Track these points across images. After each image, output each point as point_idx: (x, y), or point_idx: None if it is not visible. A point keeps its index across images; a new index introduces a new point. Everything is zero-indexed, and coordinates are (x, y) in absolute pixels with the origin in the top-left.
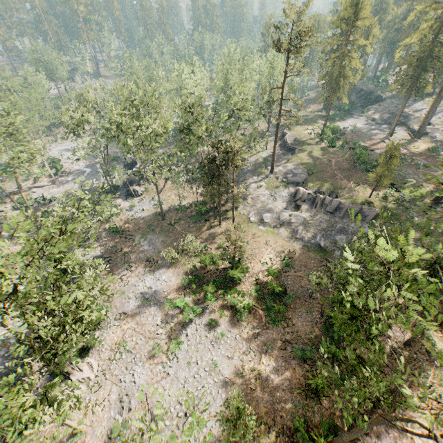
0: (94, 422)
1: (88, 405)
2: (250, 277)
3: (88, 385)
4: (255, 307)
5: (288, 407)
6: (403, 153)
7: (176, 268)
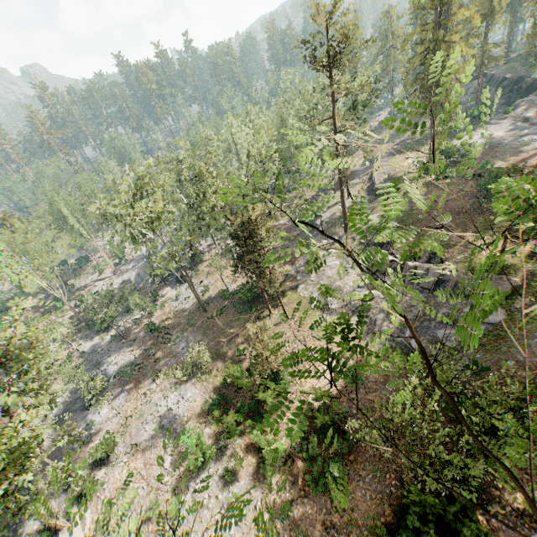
0: None
1: None
2: (296, 400)
3: None
4: (292, 454)
5: None
6: None
7: (205, 382)
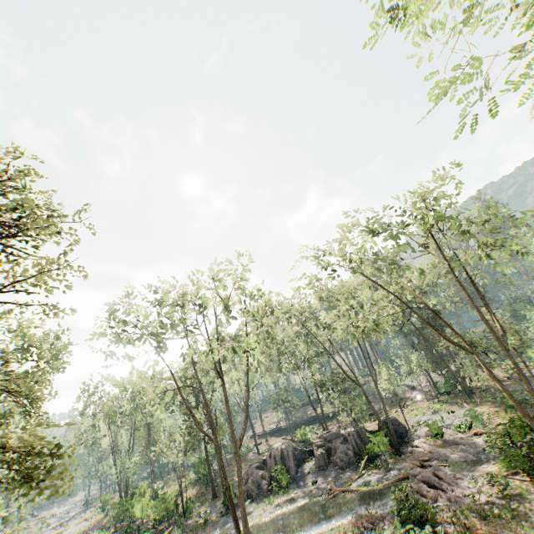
0: None
1: None
2: None
3: None
4: None
5: None
6: None
7: None
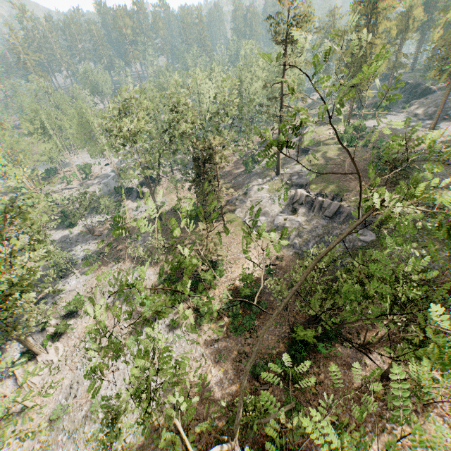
0: (44, 403)
1: (44, 386)
2: (227, 282)
3: (50, 368)
4: (221, 313)
5: (221, 424)
6: (443, 151)
7: (158, 267)
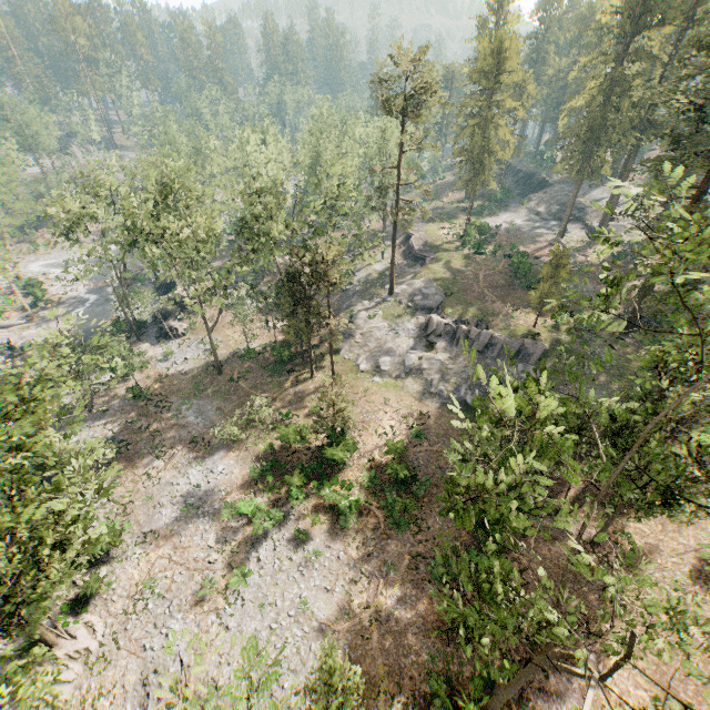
0: None
1: (85, 697)
2: (361, 458)
3: (87, 663)
4: (368, 505)
5: (421, 660)
6: (579, 261)
7: (242, 452)
